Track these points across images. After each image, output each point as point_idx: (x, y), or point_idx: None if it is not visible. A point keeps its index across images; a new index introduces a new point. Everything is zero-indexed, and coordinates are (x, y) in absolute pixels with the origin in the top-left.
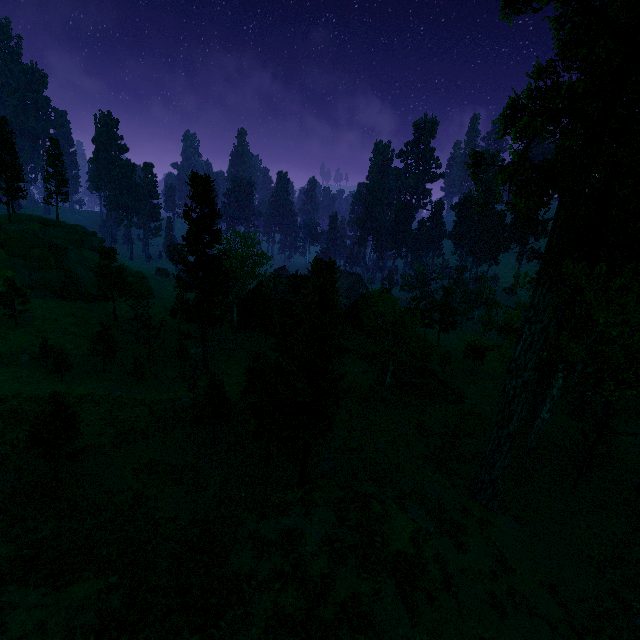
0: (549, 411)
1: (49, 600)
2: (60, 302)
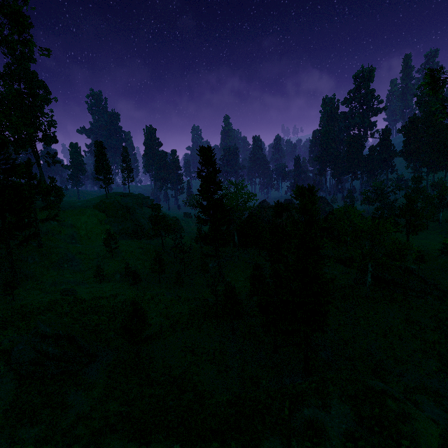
0: None
1: None
2: (133, 240)
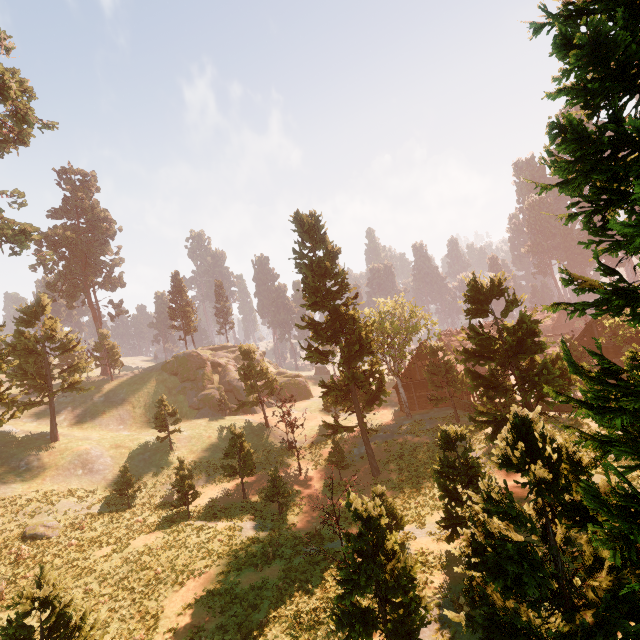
0: None
1: None
2: (219, 417)
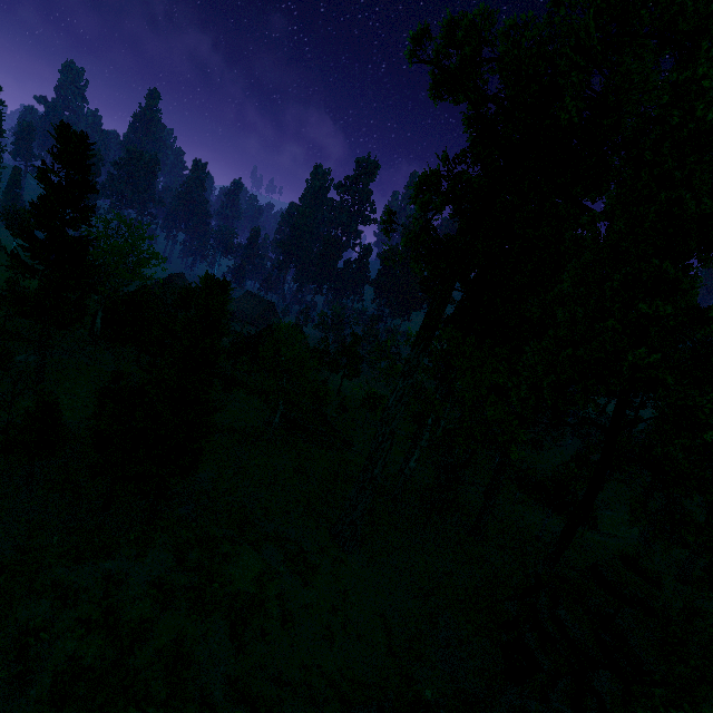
0: (416, 461)
1: None
2: None
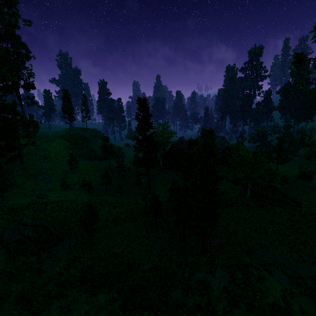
0: None
1: (89, 300)
2: (89, 162)
